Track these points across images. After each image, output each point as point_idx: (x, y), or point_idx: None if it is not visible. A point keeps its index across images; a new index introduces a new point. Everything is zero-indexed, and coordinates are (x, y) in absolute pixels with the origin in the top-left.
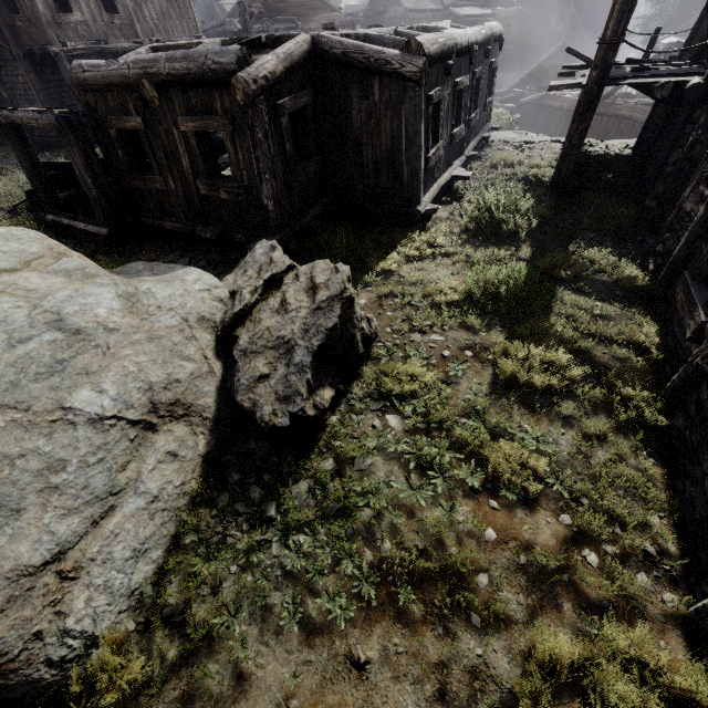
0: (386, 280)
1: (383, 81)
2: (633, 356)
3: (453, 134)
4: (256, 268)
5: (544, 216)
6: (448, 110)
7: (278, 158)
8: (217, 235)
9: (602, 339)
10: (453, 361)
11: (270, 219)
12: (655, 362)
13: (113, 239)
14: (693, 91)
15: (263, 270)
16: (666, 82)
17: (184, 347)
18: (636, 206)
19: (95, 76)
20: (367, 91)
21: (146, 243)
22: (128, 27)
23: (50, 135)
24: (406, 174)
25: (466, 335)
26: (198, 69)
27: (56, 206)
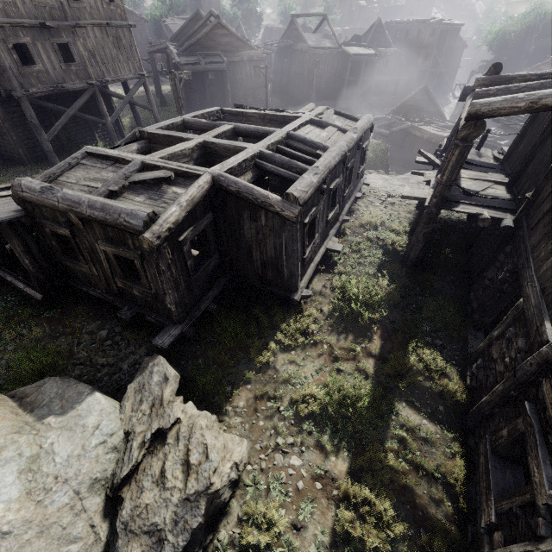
0: (264, 374)
1: (268, 214)
2: (445, 498)
3: (328, 220)
4: (150, 401)
5: (394, 299)
6: (324, 208)
7: (180, 273)
8: (130, 318)
9: (424, 473)
10: (305, 495)
11: (173, 316)
12: (462, 508)
13: (47, 301)
14: (505, 229)
15: (155, 408)
16: (486, 218)
17: (72, 528)
18: (464, 290)
19: (32, 198)
20: (256, 216)
21: (75, 304)
22: (83, 71)
23: (13, 152)
24: (286, 273)
25: (319, 459)
26: (113, 221)
27: (4, 256)
